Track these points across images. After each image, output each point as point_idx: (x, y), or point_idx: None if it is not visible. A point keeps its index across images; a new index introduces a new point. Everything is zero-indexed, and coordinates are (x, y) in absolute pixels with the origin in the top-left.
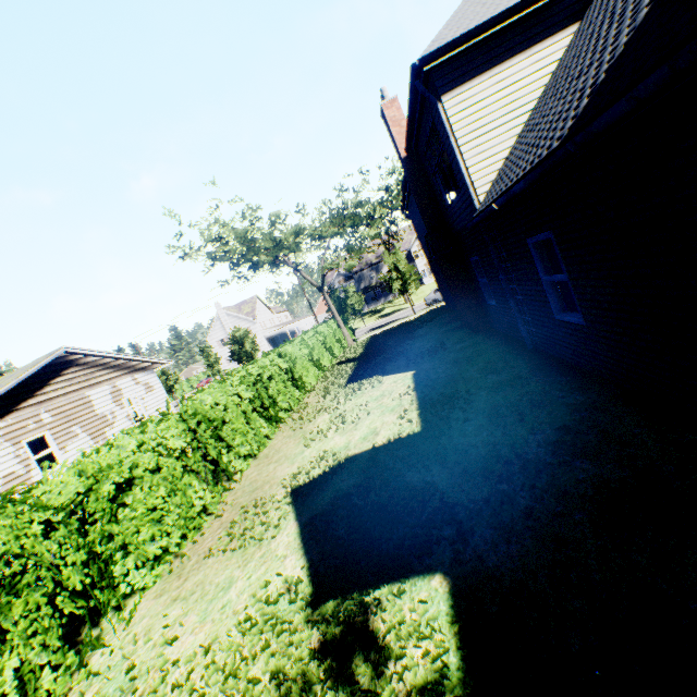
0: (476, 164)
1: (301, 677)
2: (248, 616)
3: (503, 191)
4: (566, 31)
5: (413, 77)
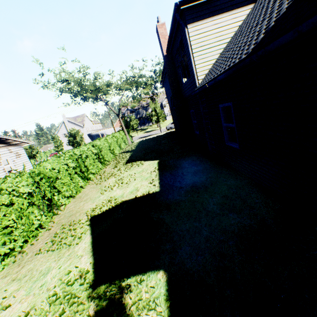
0: (199, 64)
1: None
2: (55, 293)
3: (212, 78)
4: (248, 6)
5: (175, 11)
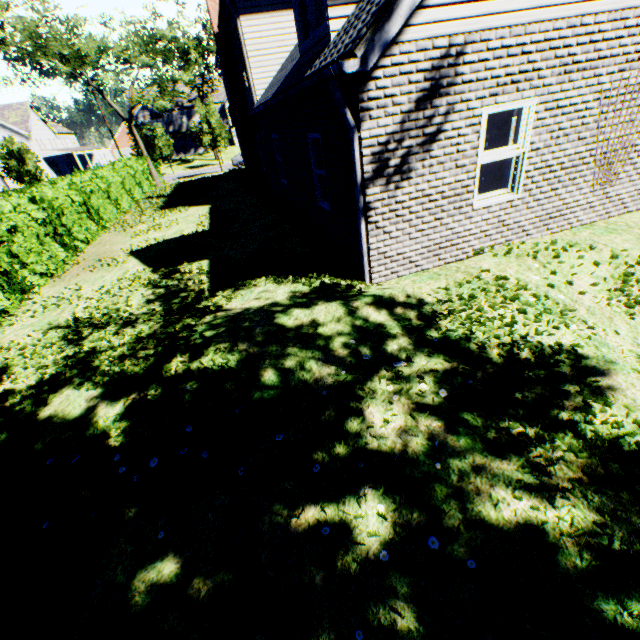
0: (257, 75)
1: (153, 280)
2: (122, 278)
3: (261, 104)
4: None
5: None
